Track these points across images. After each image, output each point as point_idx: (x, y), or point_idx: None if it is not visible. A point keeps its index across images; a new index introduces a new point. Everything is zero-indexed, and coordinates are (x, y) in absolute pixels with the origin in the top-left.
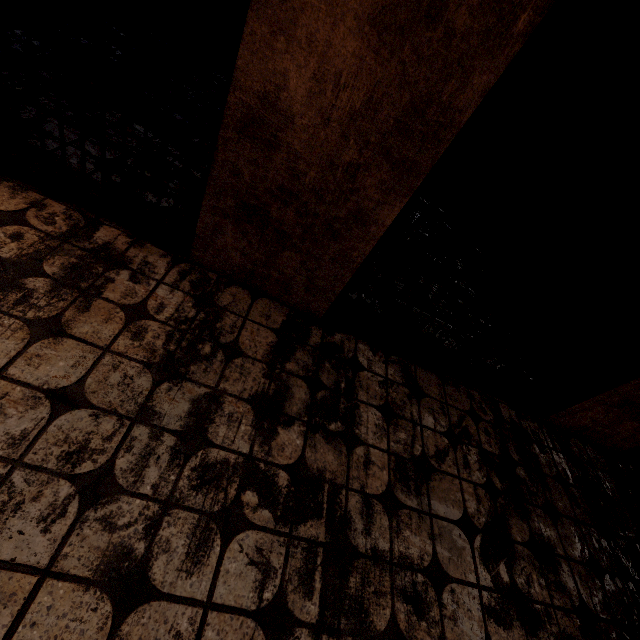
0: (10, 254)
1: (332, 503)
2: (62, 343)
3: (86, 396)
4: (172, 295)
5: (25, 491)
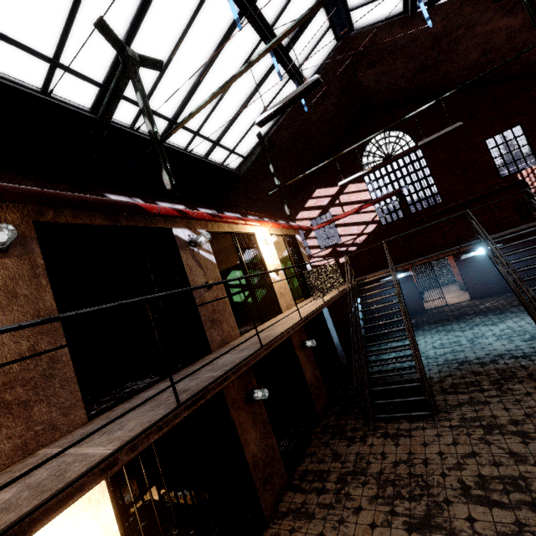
0: None
1: (344, 475)
2: None
3: (320, 532)
4: (284, 524)
5: (342, 533)
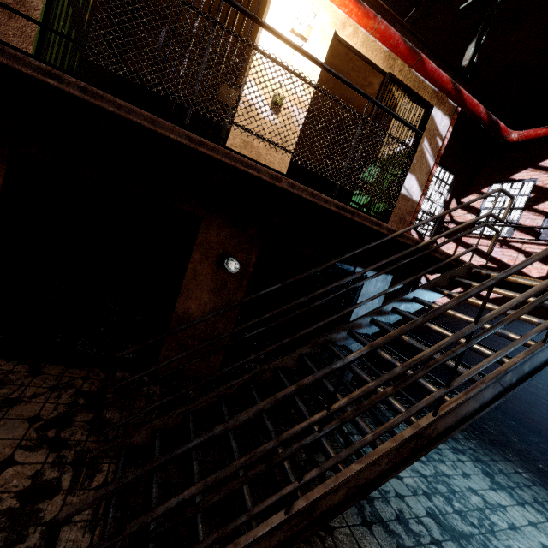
0: None
1: None
2: None
3: None
4: None
5: None
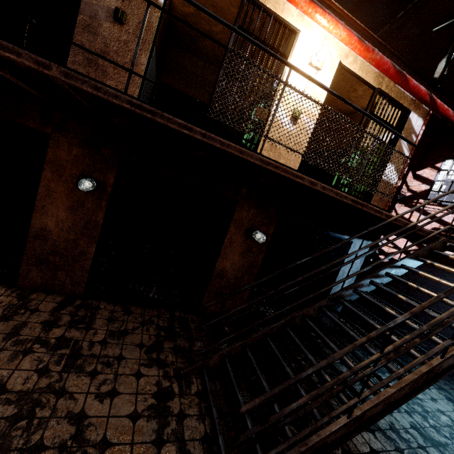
0: None
1: (75, 344)
2: None
3: None
4: (7, 298)
5: None
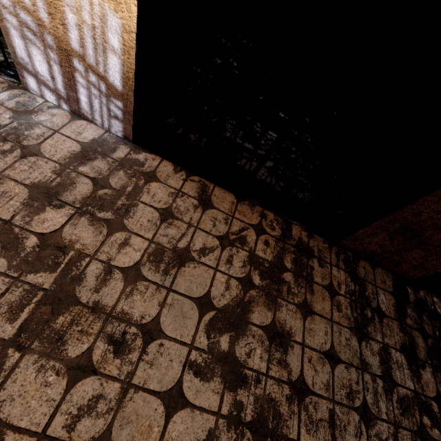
0: (270, 257)
1: None
2: (314, 319)
3: (338, 355)
4: (339, 274)
5: (343, 418)
